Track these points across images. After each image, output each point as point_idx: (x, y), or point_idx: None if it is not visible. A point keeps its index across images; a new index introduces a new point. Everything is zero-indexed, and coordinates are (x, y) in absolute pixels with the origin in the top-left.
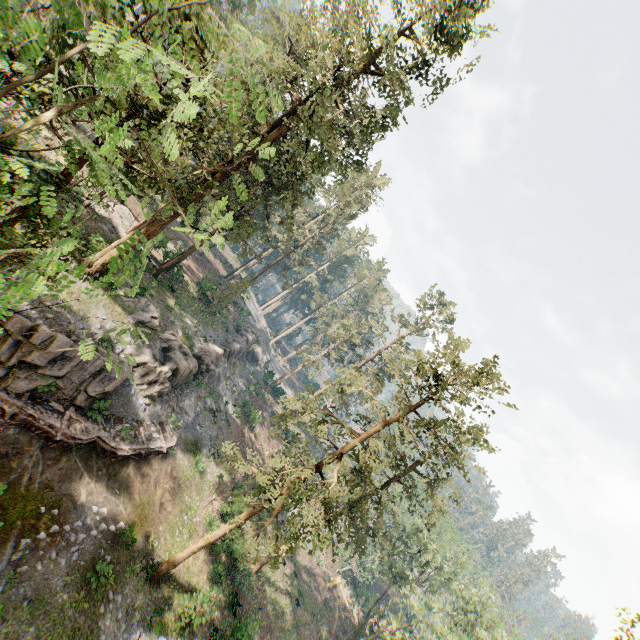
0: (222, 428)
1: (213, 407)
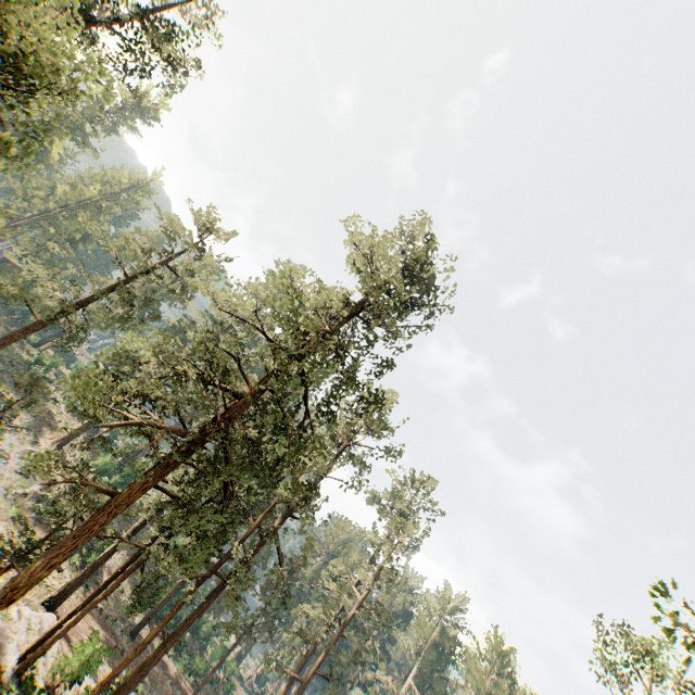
0: None
1: None
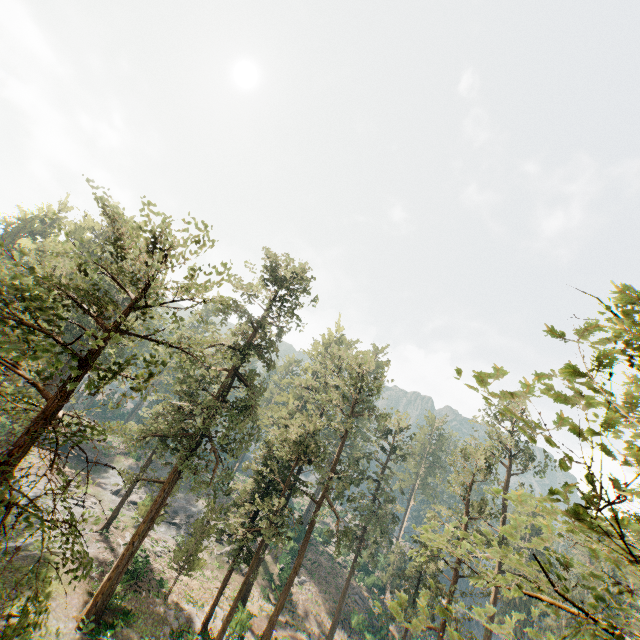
0: None
1: None
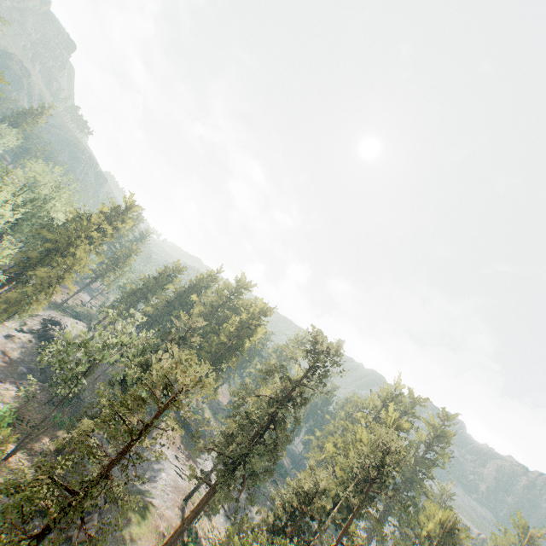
0: None
1: None
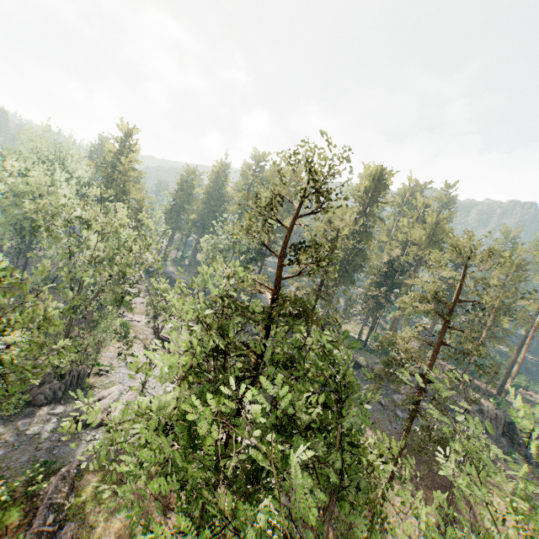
0: (391, 421)
1: (380, 401)
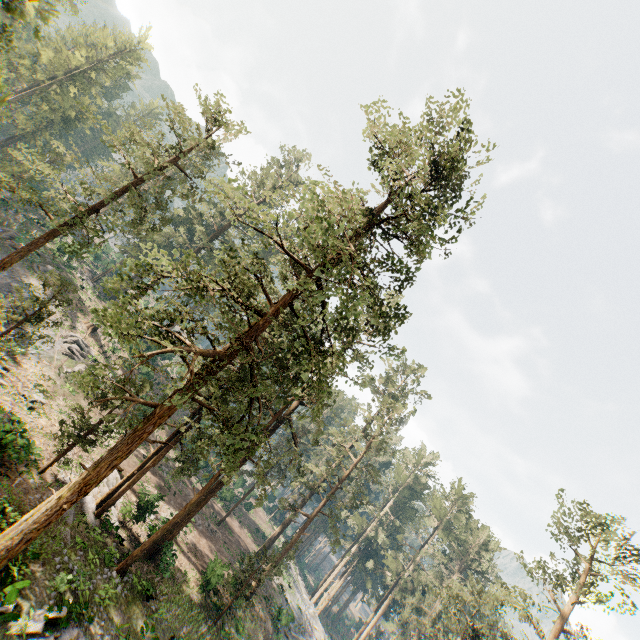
0: None
1: None
